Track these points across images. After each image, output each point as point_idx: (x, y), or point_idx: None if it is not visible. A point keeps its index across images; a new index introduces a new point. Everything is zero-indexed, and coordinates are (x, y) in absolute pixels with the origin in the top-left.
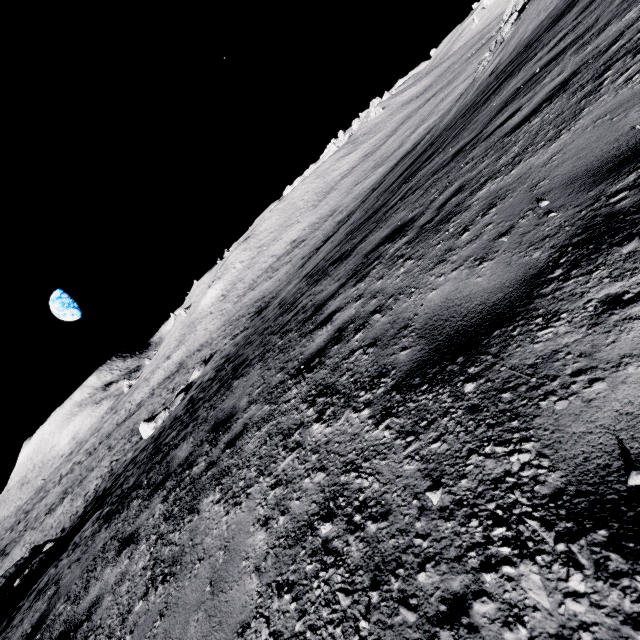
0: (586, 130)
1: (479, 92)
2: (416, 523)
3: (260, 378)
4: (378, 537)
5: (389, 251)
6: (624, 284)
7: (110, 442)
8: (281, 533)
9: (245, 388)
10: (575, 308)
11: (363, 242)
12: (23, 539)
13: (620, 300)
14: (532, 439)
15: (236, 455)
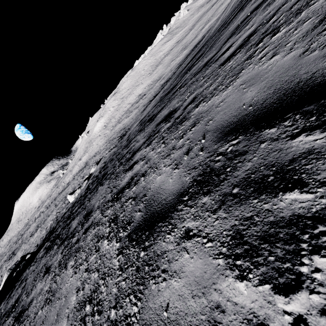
0: (235, 90)
1: (229, 13)
2: (104, 324)
3: (105, 192)
4: (95, 324)
5: (162, 130)
6: (194, 224)
7: (56, 202)
8: (78, 301)
9: (100, 195)
10: (179, 228)
11: (160, 113)
12: (21, 248)
13: (189, 234)
14: (141, 301)
15: (84, 241)
